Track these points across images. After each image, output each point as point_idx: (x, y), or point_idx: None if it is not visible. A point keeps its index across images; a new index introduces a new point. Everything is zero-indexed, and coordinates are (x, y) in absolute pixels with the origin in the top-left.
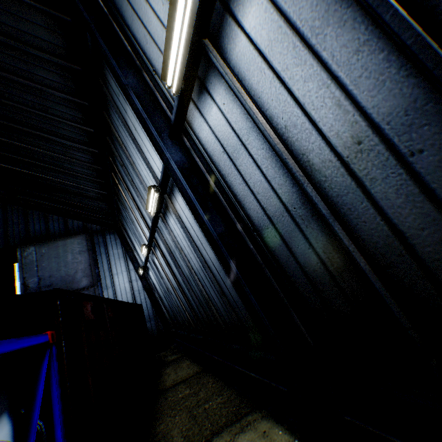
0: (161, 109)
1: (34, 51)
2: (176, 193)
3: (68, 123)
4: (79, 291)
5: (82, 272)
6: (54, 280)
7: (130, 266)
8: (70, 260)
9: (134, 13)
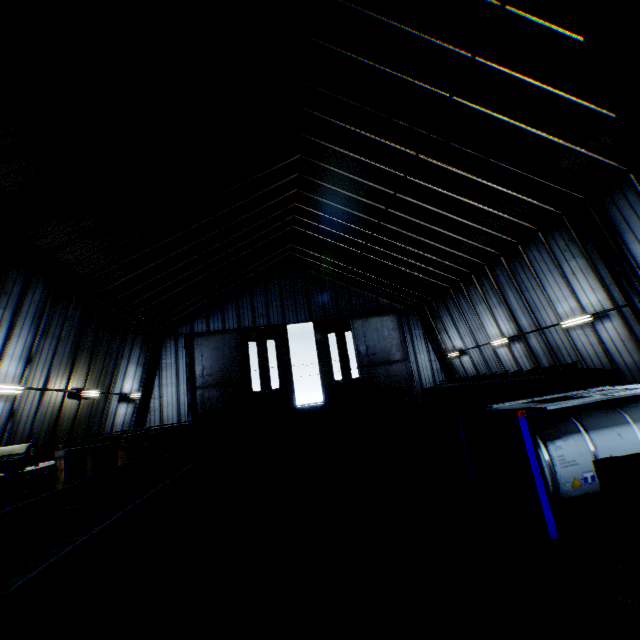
0: (631, 285)
1: (502, 215)
2: (605, 320)
3: (475, 245)
4: (395, 362)
5: (395, 347)
6: (376, 350)
7: (430, 348)
8: (386, 335)
9: (636, 243)
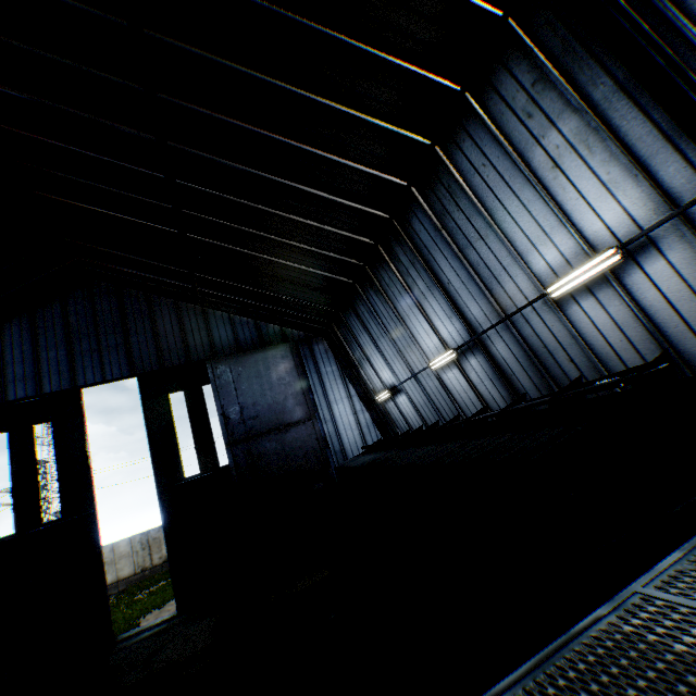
0: None
1: (387, 58)
2: (649, 256)
3: (362, 170)
4: (294, 425)
5: (293, 398)
6: (259, 410)
7: (352, 391)
8: (275, 380)
9: None
